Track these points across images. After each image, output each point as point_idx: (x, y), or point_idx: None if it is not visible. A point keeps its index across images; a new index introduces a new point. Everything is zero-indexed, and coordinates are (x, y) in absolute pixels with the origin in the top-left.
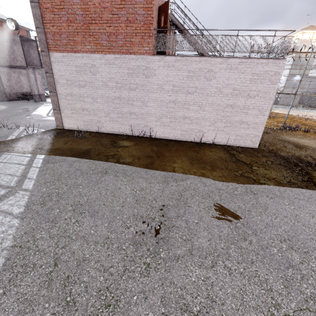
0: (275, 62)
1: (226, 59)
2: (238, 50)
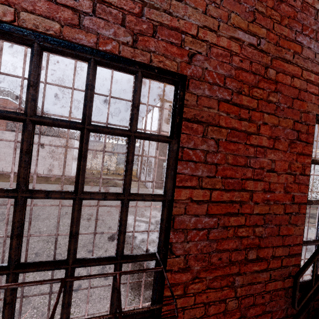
0: (70, 140)
1: (47, 137)
2: (53, 134)
